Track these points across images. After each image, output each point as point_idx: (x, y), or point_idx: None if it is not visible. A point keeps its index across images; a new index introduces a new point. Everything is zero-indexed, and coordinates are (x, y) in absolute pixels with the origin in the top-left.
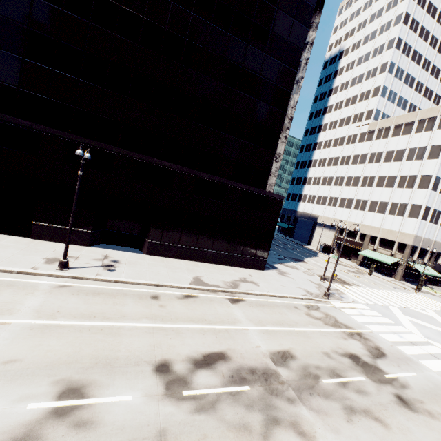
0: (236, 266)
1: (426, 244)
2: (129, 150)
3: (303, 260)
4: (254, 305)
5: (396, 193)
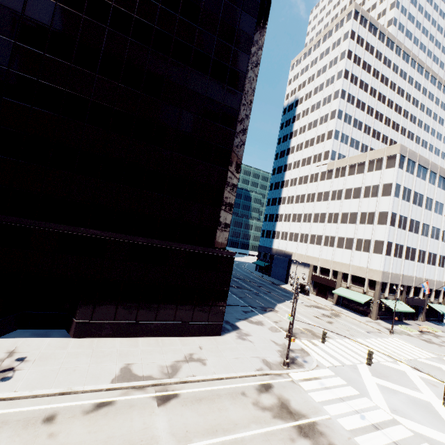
0: (186, 335)
1: (395, 279)
2: (50, 222)
3: (274, 309)
4: (189, 402)
5: (359, 229)
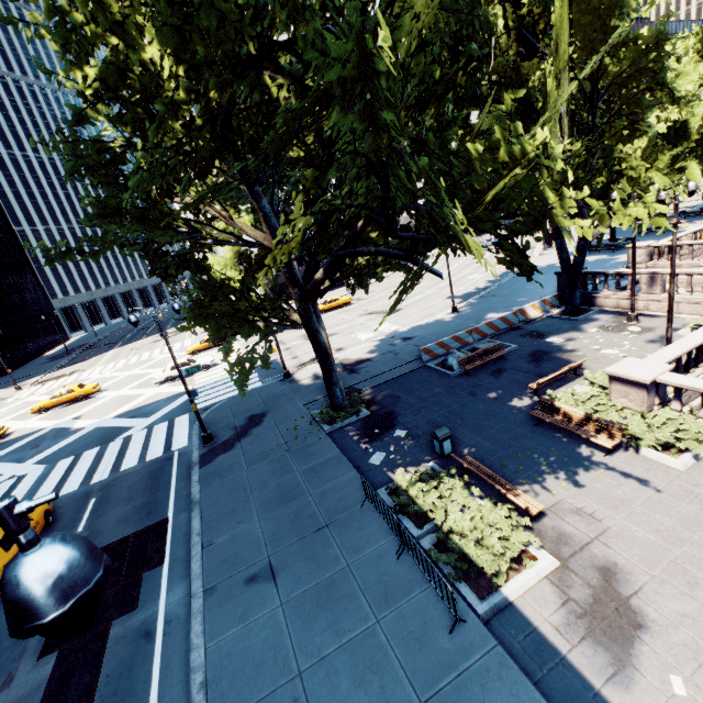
0: None
1: None
2: None
3: (90, 359)
4: None
5: None
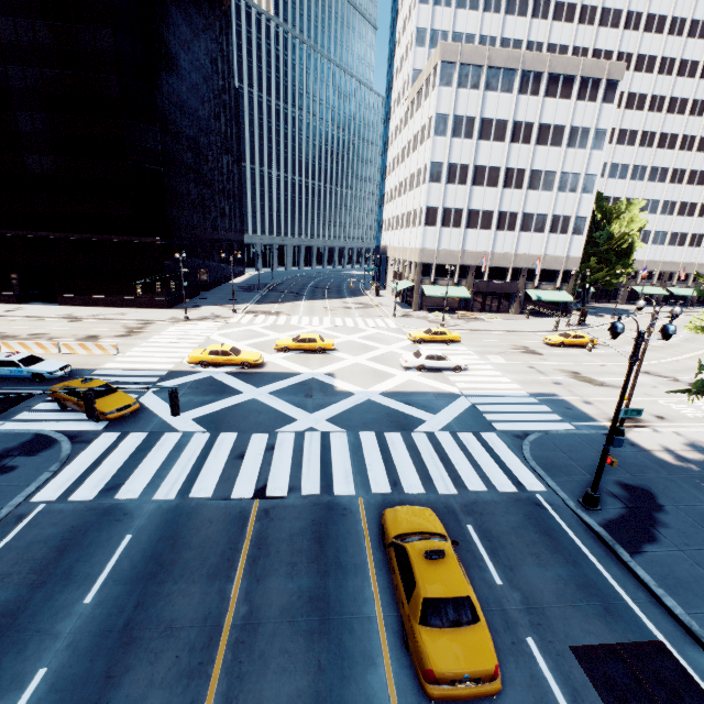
0: (138, 308)
1: (448, 258)
2: (15, 230)
3: (284, 303)
4: (85, 323)
5: (415, 197)
